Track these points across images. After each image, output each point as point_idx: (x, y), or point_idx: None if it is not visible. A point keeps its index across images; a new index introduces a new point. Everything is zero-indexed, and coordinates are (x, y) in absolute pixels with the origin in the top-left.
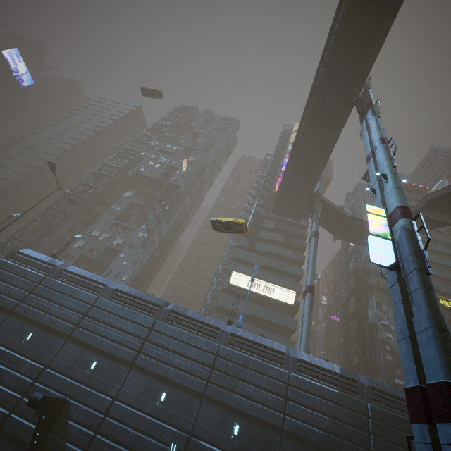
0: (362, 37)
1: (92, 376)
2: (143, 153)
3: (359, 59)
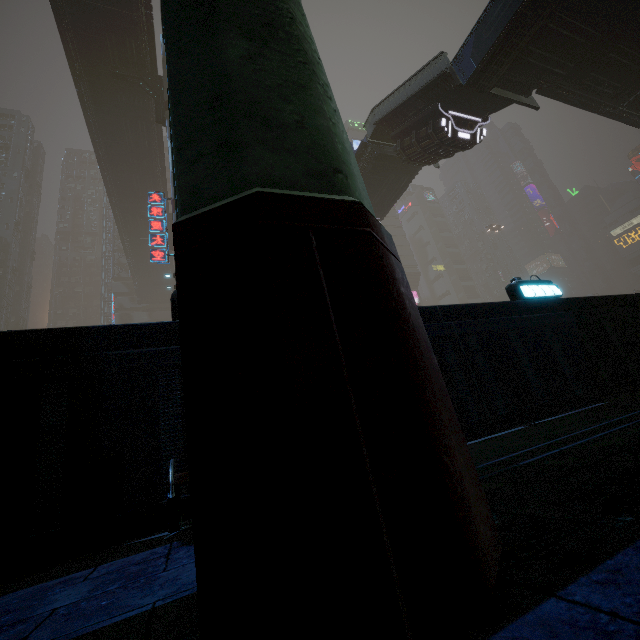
0: (139, 174)
1: None
2: None
3: (148, 188)
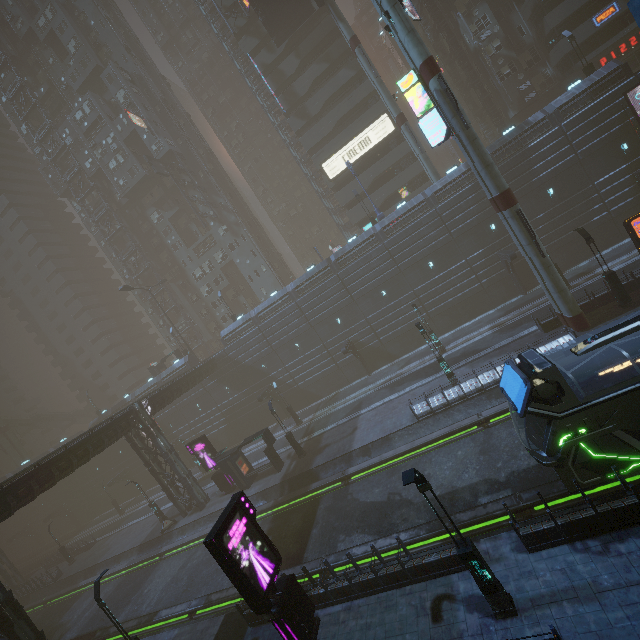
0: None
1: (345, 324)
2: (87, 165)
3: None
